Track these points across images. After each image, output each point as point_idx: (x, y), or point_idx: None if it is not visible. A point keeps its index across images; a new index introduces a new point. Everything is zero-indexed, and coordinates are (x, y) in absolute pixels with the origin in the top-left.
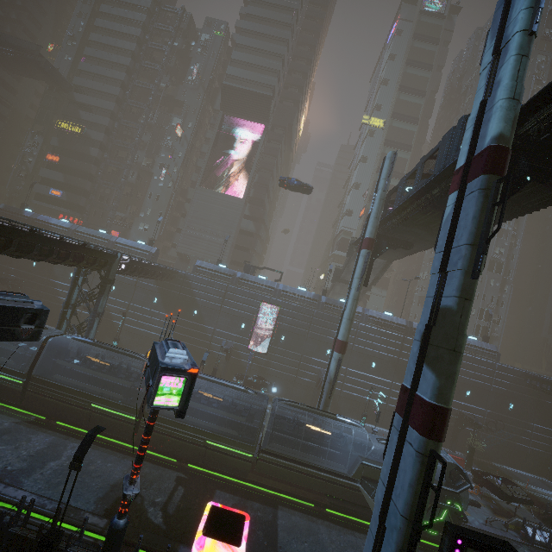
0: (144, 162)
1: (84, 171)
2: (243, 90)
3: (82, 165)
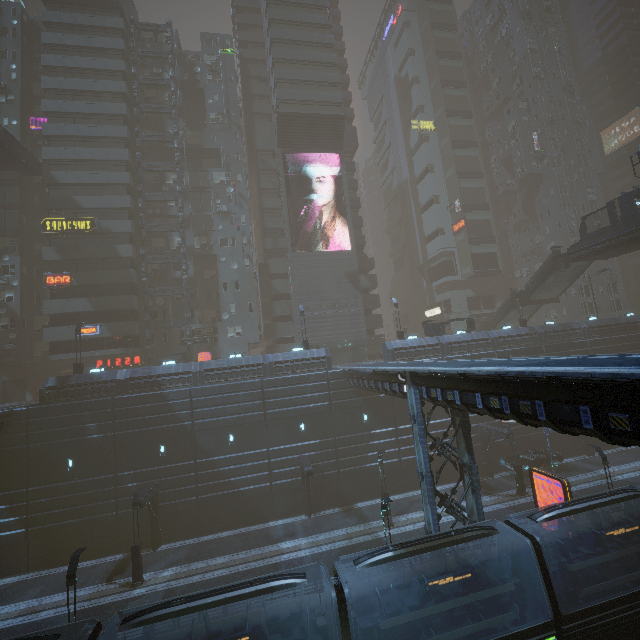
0: (196, 244)
1: (121, 283)
2: (307, 115)
3: (114, 275)
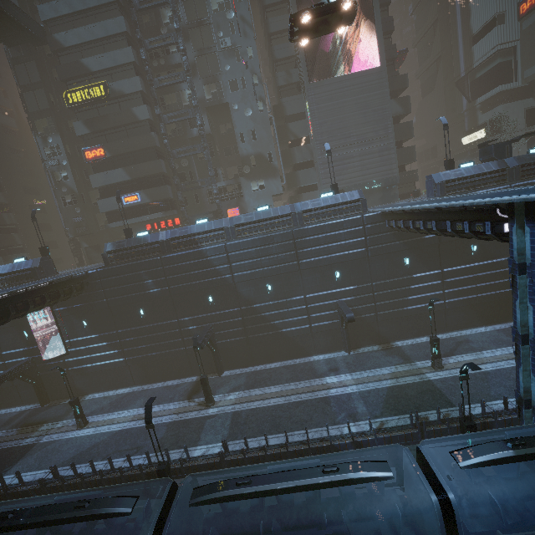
0: (206, 94)
1: (146, 148)
2: None
3: (138, 141)
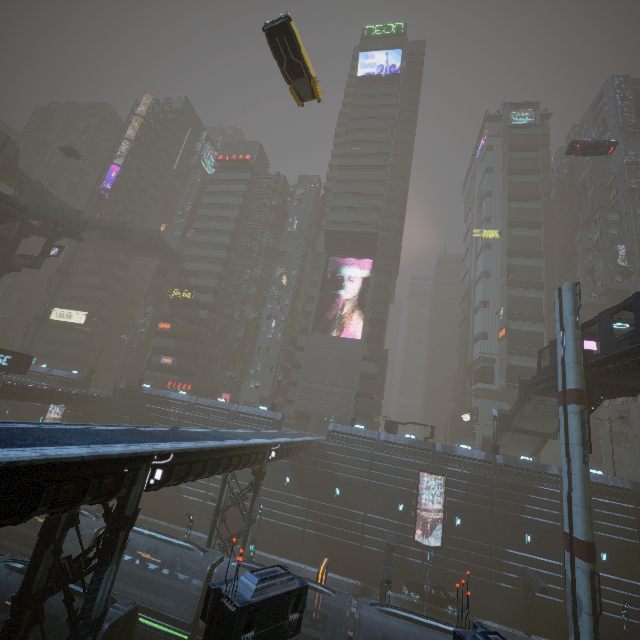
0: (251, 315)
1: (194, 334)
2: (347, 231)
3: (192, 328)
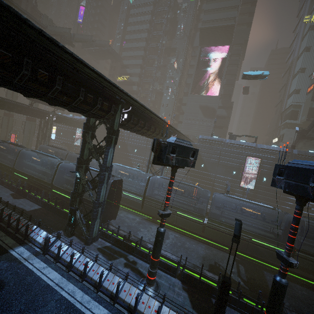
0: (158, 88)
1: None
2: (214, 27)
3: None
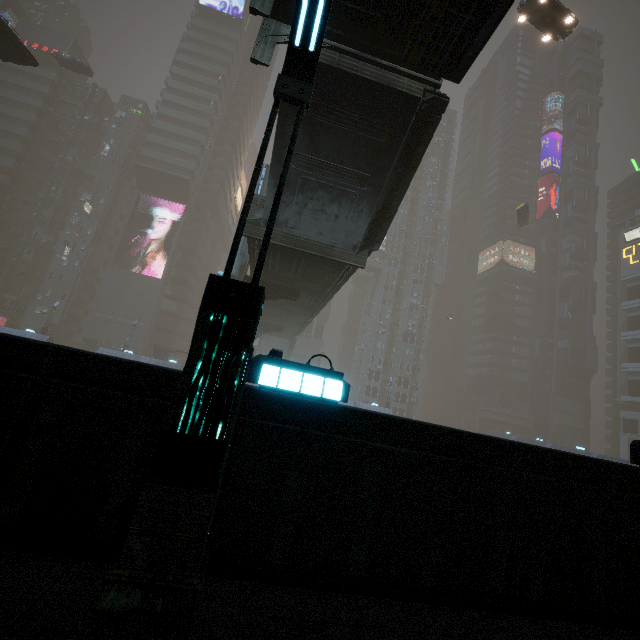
0: (44, 239)
1: None
2: (160, 172)
3: None
